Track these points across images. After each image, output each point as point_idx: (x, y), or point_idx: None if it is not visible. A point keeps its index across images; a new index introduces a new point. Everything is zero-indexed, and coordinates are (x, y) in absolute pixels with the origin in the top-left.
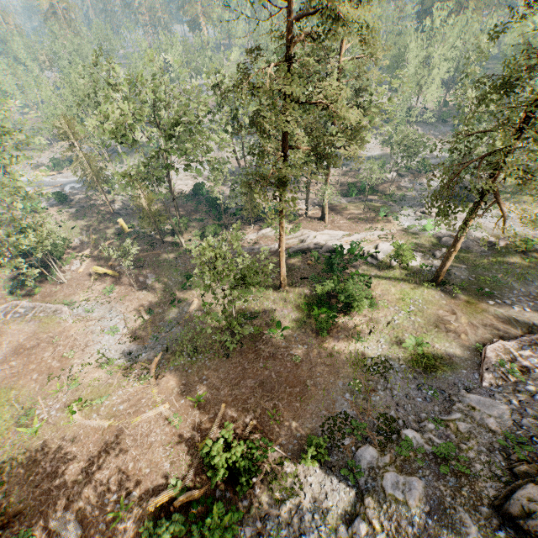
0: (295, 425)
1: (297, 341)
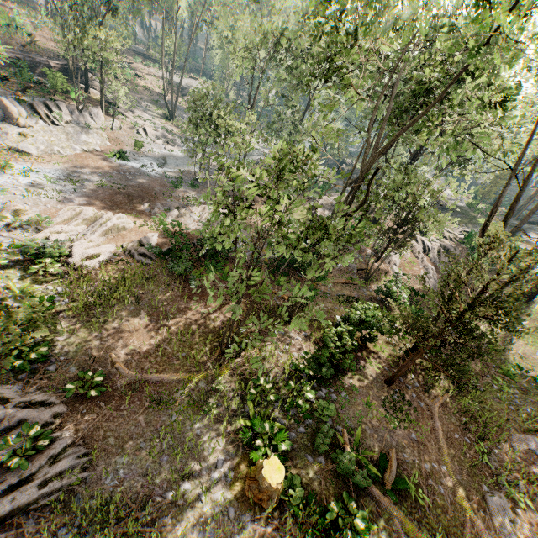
0: None
1: None
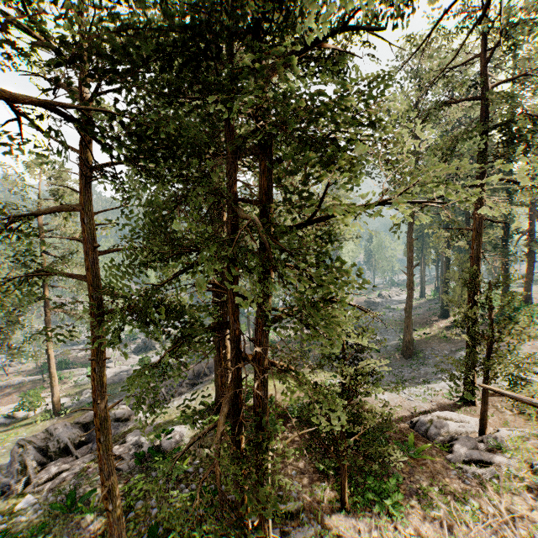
0: None
1: None
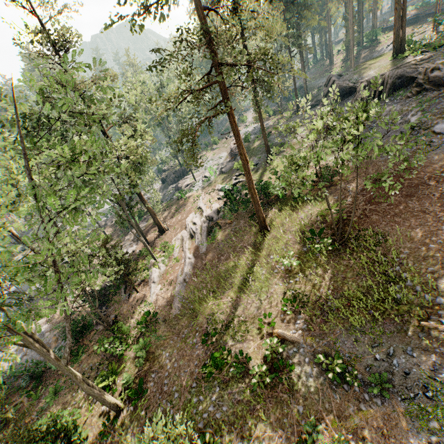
0: (441, 162)
1: (344, 193)
